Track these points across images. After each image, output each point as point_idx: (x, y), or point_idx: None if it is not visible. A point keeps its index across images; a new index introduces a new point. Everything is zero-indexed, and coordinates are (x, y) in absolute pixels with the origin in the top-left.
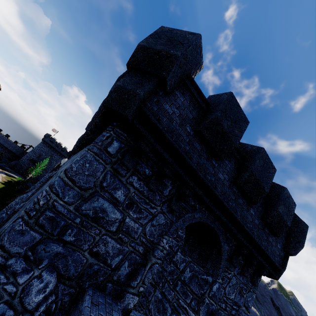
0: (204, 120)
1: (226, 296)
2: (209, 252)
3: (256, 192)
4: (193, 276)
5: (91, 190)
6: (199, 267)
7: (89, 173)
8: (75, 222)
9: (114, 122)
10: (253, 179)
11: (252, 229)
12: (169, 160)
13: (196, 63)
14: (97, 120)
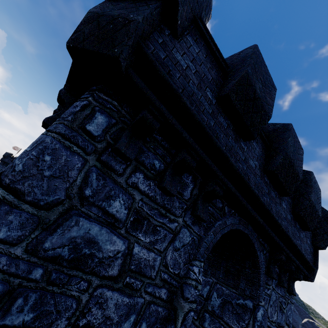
0: (228, 82)
1: (269, 320)
2: (240, 266)
3: (291, 180)
4: (225, 302)
5: (60, 207)
6: (229, 289)
7: (52, 172)
8: (31, 279)
9: (93, 85)
10: (288, 163)
11: (287, 228)
12: (190, 142)
13: (207, 0)
14: (61, 89)
